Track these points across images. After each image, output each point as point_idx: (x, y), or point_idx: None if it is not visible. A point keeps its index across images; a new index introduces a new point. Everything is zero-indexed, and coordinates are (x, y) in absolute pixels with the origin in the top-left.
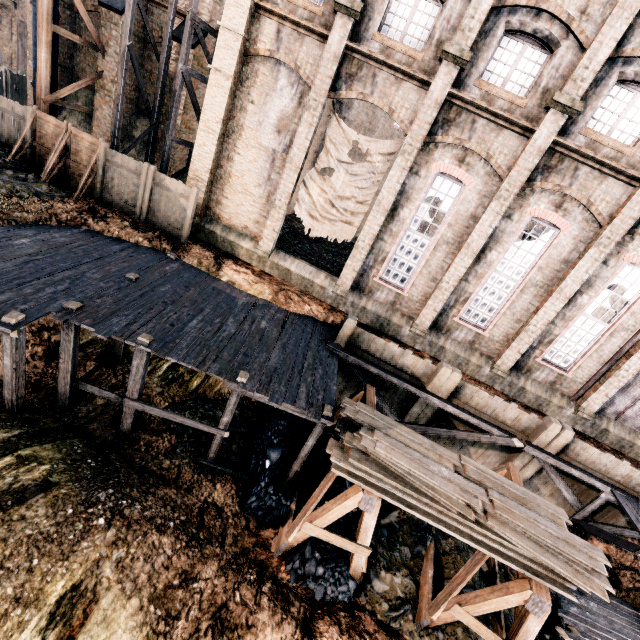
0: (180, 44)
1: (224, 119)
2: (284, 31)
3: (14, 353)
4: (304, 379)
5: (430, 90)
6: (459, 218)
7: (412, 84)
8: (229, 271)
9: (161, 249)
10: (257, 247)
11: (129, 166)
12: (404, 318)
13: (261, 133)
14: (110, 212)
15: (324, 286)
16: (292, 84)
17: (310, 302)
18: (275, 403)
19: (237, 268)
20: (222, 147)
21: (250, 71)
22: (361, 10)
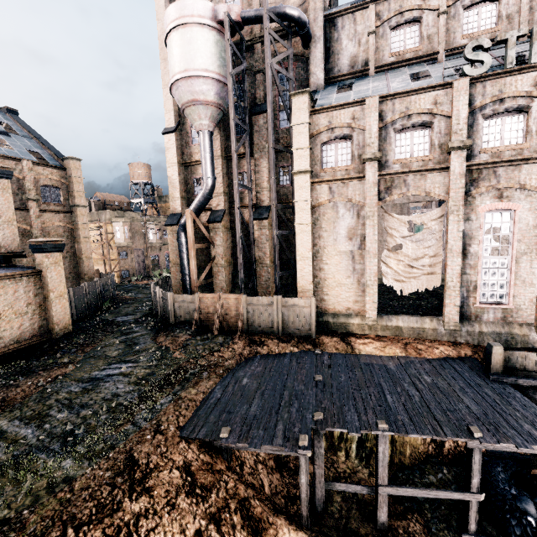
0: (258, 221)
1: (311, 248)
2: (333, 186)
3: (307, 470)
4: (514, 416)
5: (451, 170)
6: (524, 233)
7: (434, 173)
8: (359, 346)
9: (306, 349)
10: (365, 319)
11: (263, 302)
12: (523, 327)
13: (338, 245)
14: (260, 337)
15: (434, 328)
16: (349, 210)
17: (434, 345)
18: (526, 448)
19: (362, 341)
20: (313, 264)
21: (318, 215)
22: (381, 155)
